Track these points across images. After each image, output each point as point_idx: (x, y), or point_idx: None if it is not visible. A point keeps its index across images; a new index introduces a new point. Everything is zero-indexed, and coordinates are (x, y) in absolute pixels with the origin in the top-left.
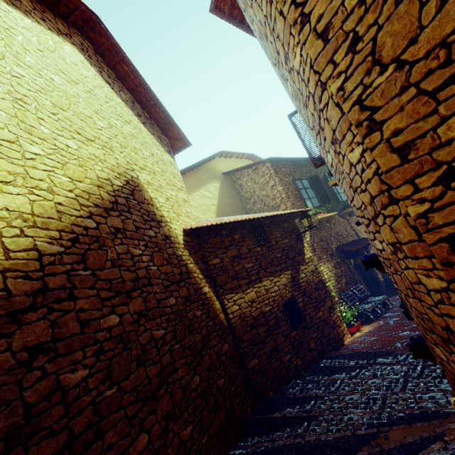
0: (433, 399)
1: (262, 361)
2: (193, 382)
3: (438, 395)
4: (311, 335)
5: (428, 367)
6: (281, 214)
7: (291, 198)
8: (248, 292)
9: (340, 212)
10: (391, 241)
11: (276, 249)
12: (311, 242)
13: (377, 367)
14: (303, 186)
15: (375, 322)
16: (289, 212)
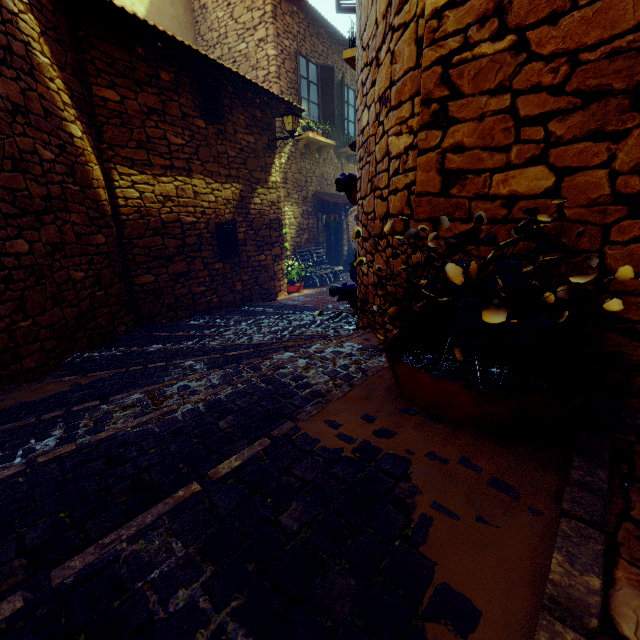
0: (337, 332)
1: (161, 282)
2: (11, 244)
3: (343, 330)
4: (241, 276)
5: (346, 319)
6: (258, 85)
7: (282, 81)
8: (163, 181)
9: (339, 148)
10: (383, 91)
11: (231, 141)
12: (285, 167)
13: (300, 315)
14: (308, 75)
15: (318, 288)
16: (271, 92)
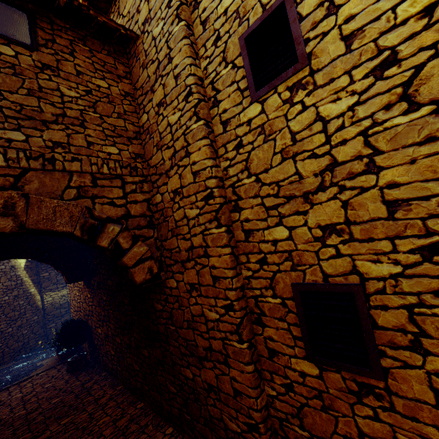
0: None
1: (58, 325)
2: (8, 330)
3: None
4: None
5: None
6: None
7: None
8: (62, 291)
9: None
10: None
11: None
12: None
13: None
14: None
15: None
16: None
